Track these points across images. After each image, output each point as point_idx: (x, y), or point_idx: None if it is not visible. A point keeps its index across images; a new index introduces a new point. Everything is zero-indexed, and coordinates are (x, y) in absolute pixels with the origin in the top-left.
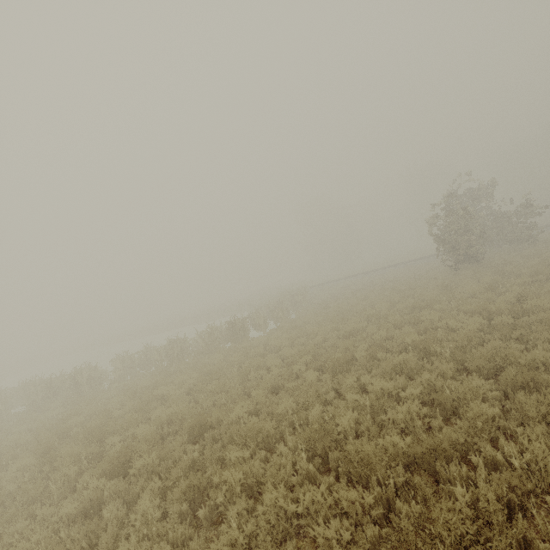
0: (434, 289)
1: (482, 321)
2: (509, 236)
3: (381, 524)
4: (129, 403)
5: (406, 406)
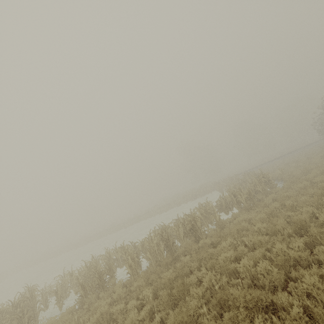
0: None
1: None
2: None
3: None
4: None
5: None
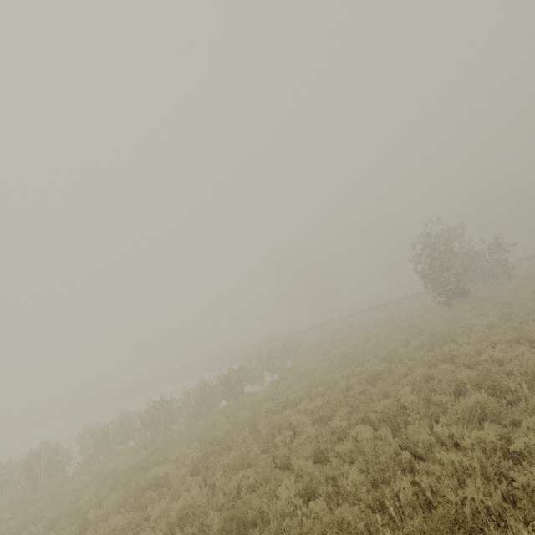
0: (441, 324)
1: (531, 350)
2: (485, 272)
3: None
4: (112, 496)
5: None
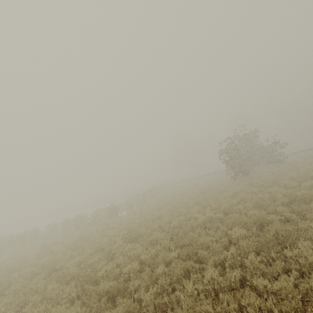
0: (214, 191)
1: (212, 215)
2: (268, 159)
3: None
4: (36, 253)
5: (130, 265)
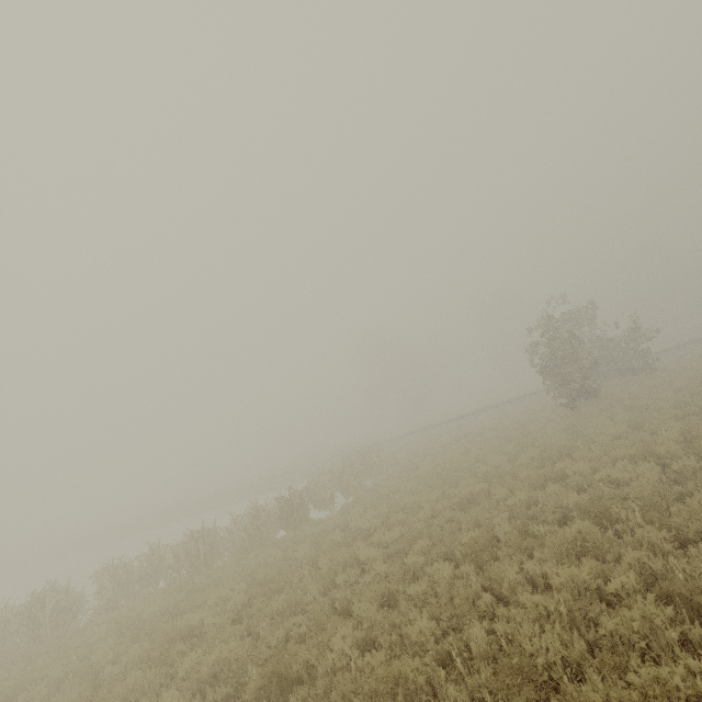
0: (558, 433)
1: (656, 469)
2: (622, 366)
3: None
4: (133, 649)
5: (639, 608)
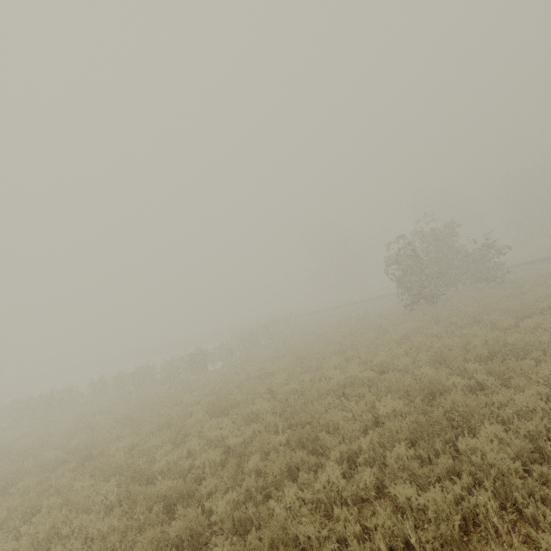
0: (371, 331)
1: (357, 374)
2: (475, 276)
3: (114, 549)
4: (66, 428)
5: (207, 454)
